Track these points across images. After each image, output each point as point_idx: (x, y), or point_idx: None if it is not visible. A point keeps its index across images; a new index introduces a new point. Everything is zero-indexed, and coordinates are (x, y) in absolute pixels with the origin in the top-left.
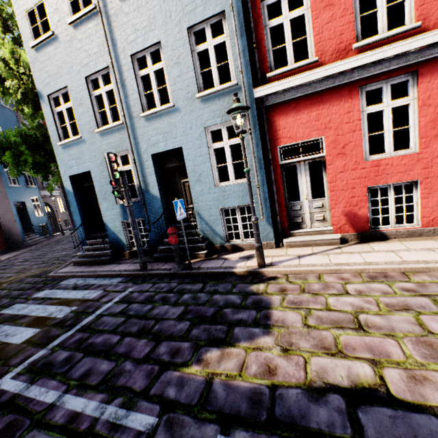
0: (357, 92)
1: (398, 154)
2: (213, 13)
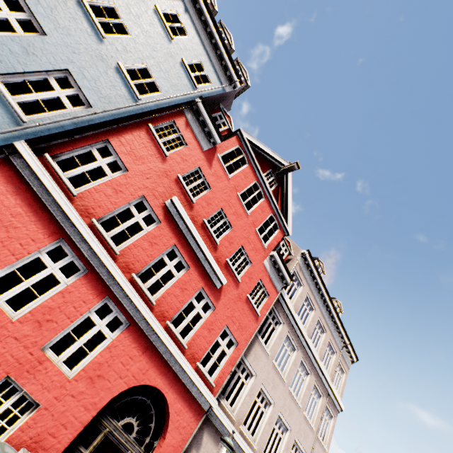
0: (57, 239)
1: (4, 307)
2: (88, 97)
